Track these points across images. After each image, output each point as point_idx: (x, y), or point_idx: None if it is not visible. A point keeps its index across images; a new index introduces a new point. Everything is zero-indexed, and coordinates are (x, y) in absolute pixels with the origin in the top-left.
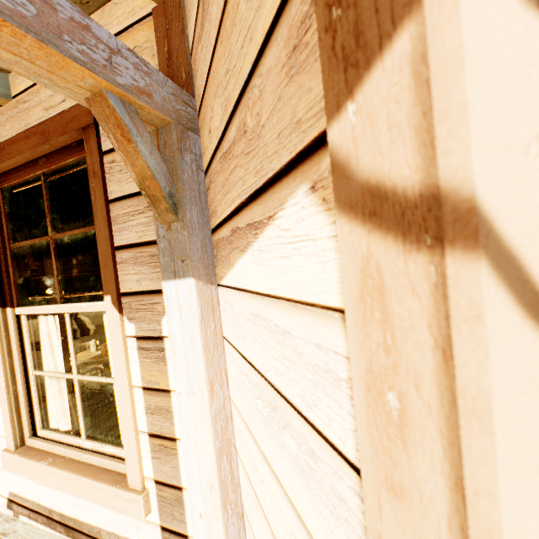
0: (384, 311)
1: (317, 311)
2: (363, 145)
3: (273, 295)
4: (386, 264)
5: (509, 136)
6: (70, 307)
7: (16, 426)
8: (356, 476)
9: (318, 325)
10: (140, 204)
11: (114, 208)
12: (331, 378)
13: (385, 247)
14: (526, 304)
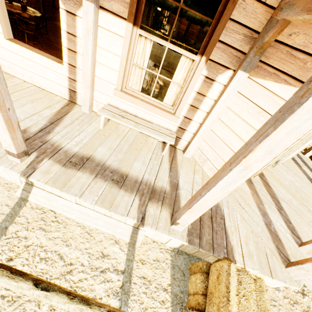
0: None
1: None
2: None
3: (281, 97)
4: None
5: None
6: (174, 47)
7: (122, 82)
8: None
9: None
10: (241, 30)
11: (229, 23)
12: None
13: None
14: None
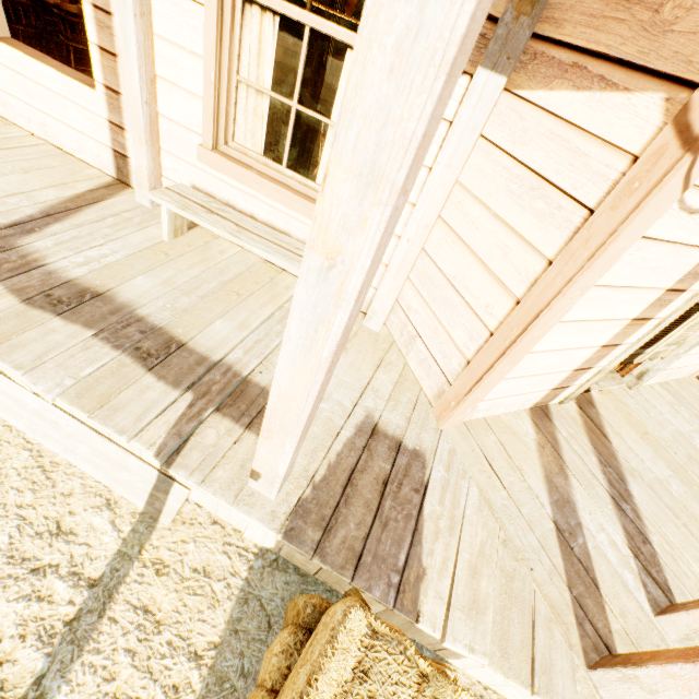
0: (657, 161)
1: (620, 152)
2: (698, 110)
3: (589, 132)
4: (670, 149)
5: None
6: (322, 24)
7: (215, 128)
8: (587, 212)
9: (615, 157)
10: None
11: None
12: (603, 179)
13: (675, 144)
14: (687, 171)
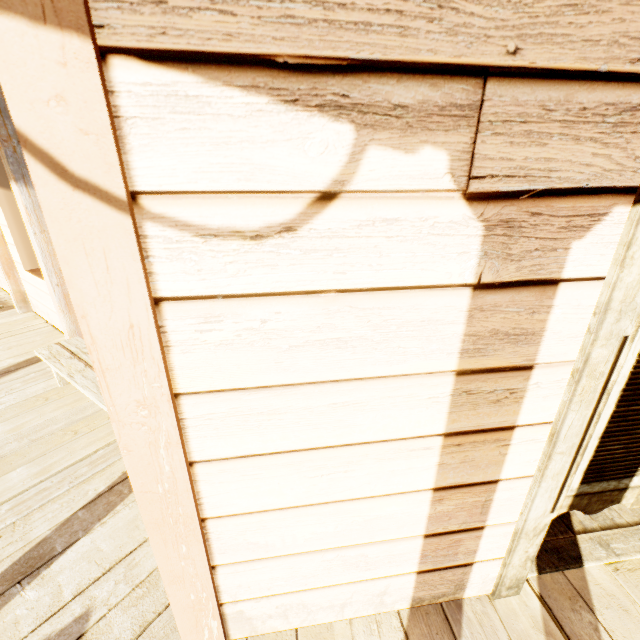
0: None
1: None
2: None
3: None
4: None
5: (33, 97)
6: None
7: None
8: None
9: None
10: None
11: None
12: None
13: None
14: (59, 174)
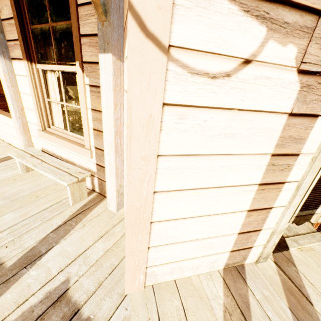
0: None
1: None
2: None
3: None
4: None
5: None
6: (61, 67)
7: (42, 121)
8: None
9: None
10: (92, 9)
11: (80, 10)
12: None
13: None
14: (141, 28)
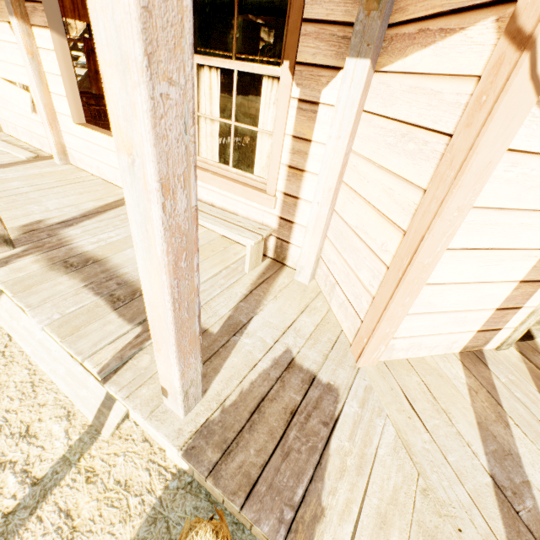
0: (498, 71)
1: (466, 78)
2: (526, 12)
3: (439, 74)
4: (508, 55)
5: None
6: (243, 65)
7: None
8: (448, 138)
9: (463, 85)
10: None
11: None
12: (457, 106)
13: (510, 50)
14: (531, 70)
